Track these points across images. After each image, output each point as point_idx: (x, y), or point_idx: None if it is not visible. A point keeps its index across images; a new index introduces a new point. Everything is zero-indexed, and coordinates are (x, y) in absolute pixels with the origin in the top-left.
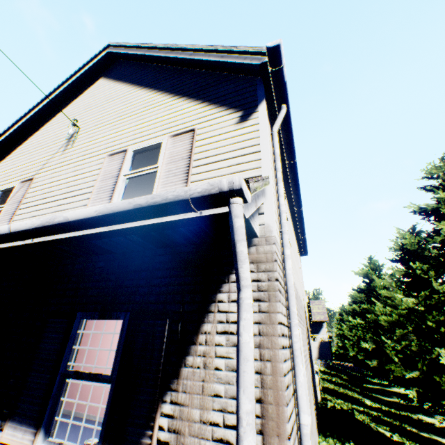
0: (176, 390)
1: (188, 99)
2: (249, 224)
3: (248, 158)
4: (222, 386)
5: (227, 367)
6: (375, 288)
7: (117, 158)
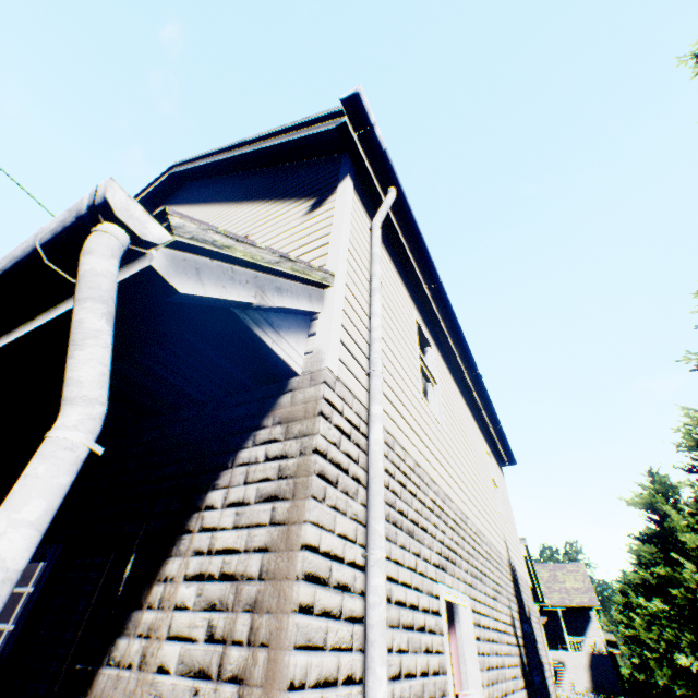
0: None
1: (252, 202)
2: (261, 341)
3: (311, 255)
4: None
5: (180, 665)
6: (675, 532)
7: None
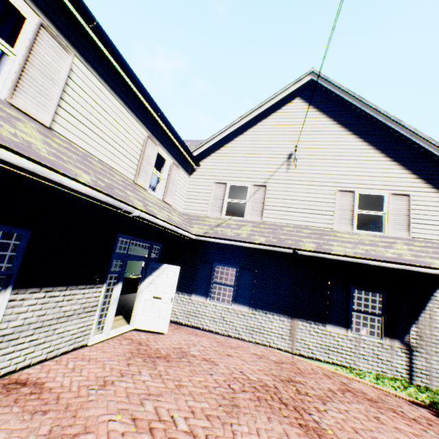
0: (417, 324)
1: (399, 165)
2: None
3: None
4: (438, 325)
5: None
6: None
7: (347, 195)
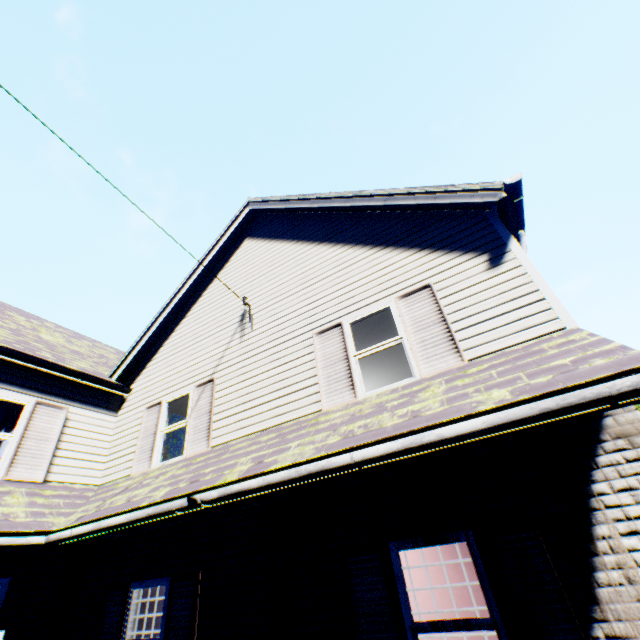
0: (605, 619)
1: (396, 248)
2: None
3: (531, 309)
4: None
5: None
6: None
7: (332, 335)
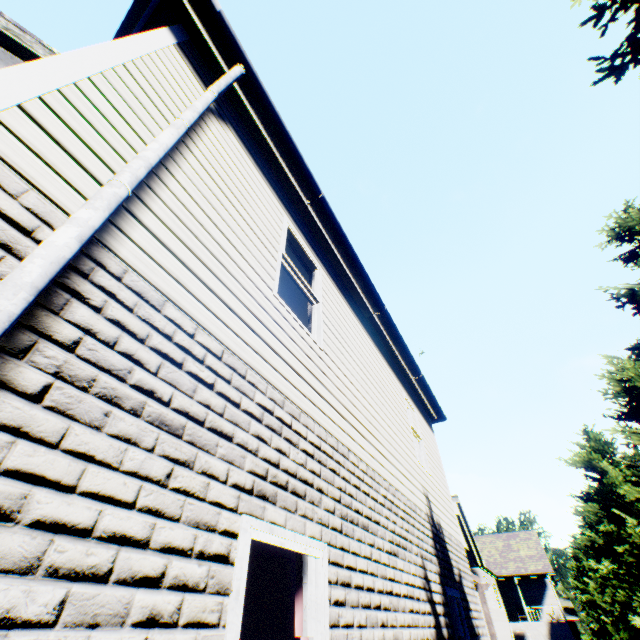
0: None
1: None
2: None
3: None
4: None
5: None
6: (615, 488)
7: None
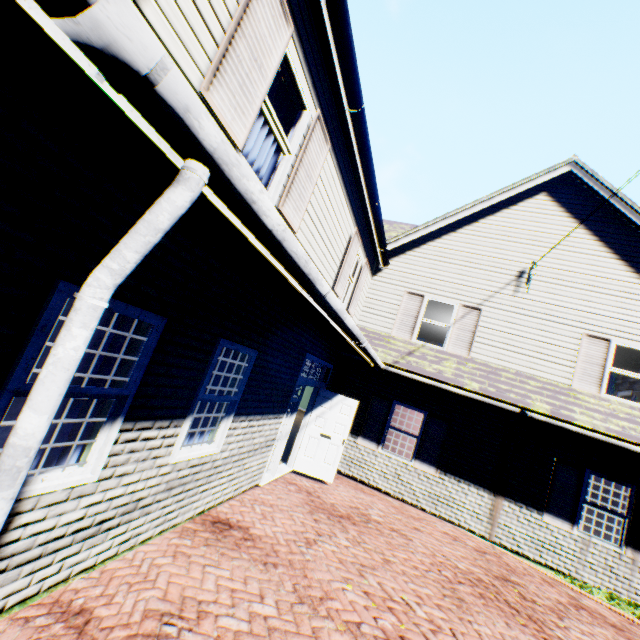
0: None
1: None
2: None
3: None
4: None
5: None
6: None
7: (598, 344)
